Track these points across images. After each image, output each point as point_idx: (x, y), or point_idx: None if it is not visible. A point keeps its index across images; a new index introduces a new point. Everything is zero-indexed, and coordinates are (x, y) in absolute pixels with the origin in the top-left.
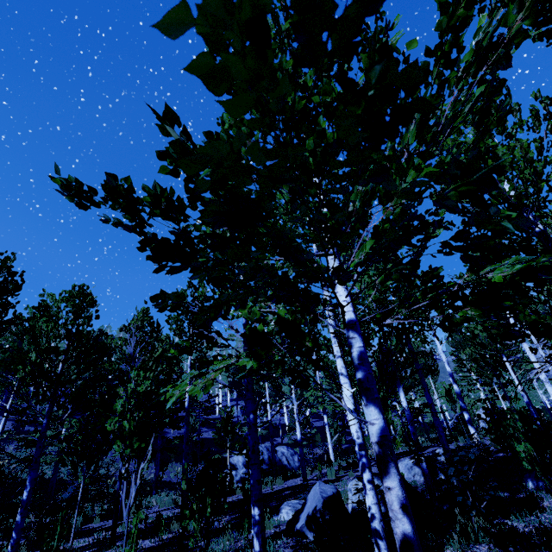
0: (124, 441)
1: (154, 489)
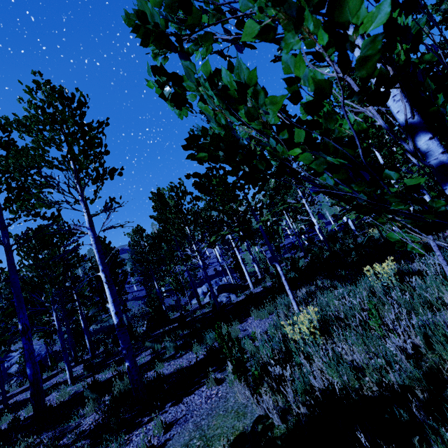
0: (44, 337)
1: None
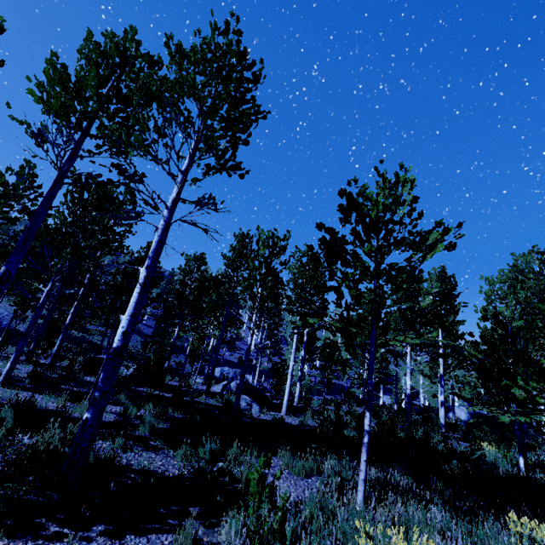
0: (18, 306)
1: None
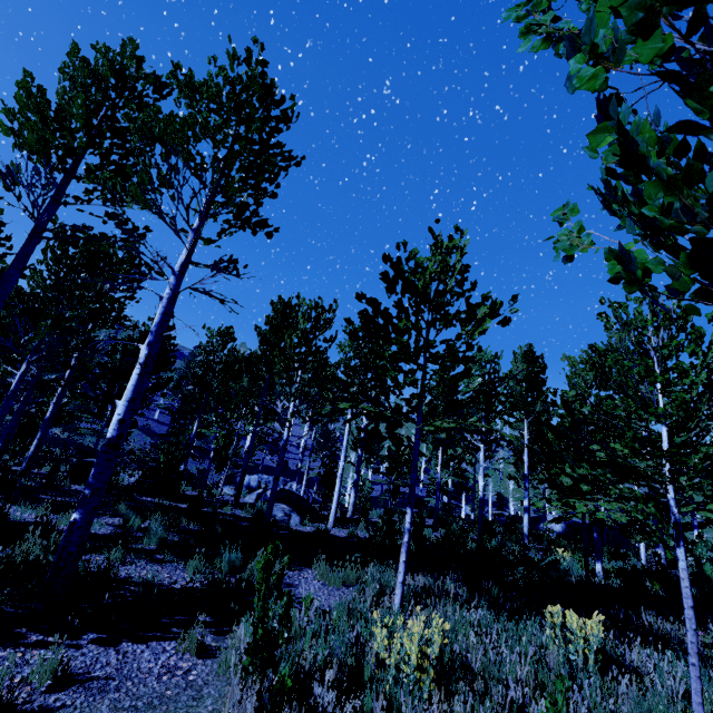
0: None
1: None
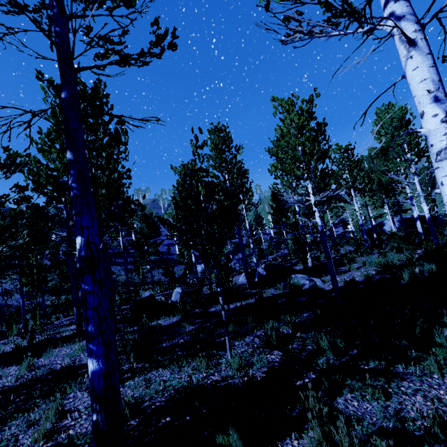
0: (28, 286)
1: (153, 286)
